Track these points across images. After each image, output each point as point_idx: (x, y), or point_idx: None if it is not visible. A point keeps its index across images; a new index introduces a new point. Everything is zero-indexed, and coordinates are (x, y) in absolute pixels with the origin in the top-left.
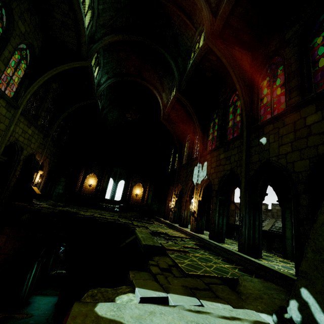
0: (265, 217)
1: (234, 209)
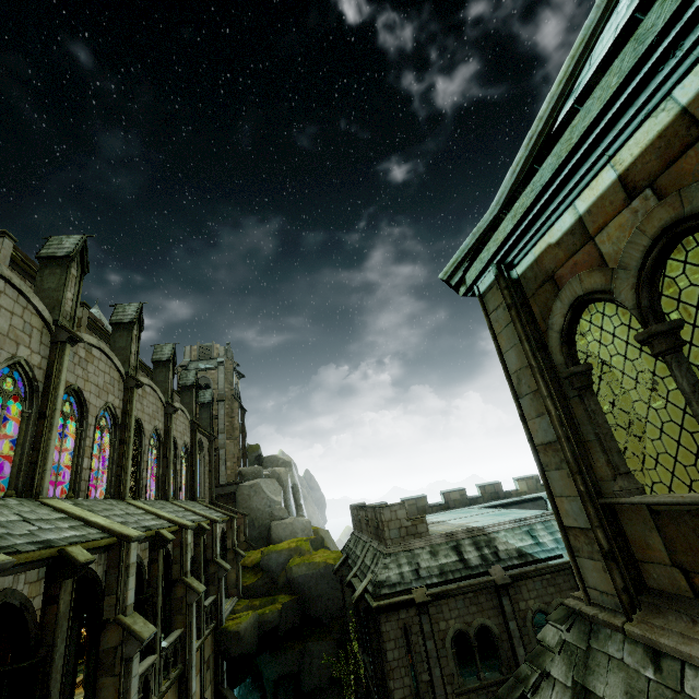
0: (367, 538)
1: (184, 594)
